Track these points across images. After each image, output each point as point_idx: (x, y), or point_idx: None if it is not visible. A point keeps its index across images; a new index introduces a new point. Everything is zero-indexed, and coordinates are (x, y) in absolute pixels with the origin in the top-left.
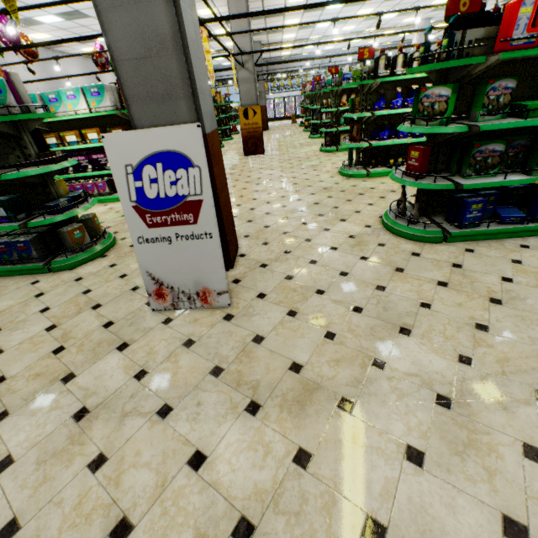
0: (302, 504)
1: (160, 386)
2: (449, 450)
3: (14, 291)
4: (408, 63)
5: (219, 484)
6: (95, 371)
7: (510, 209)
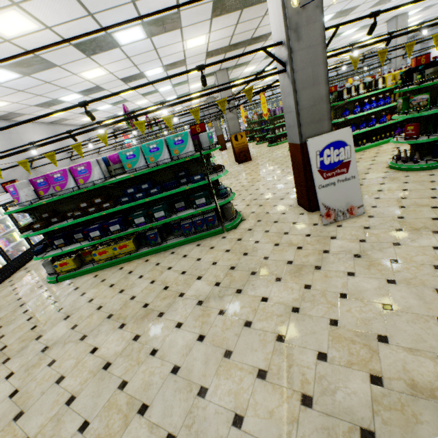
0: None
1: (379, 240)
2: None
3: (218, 243)
4: (357, 90)
5: None
6: (336, 246)
7: None
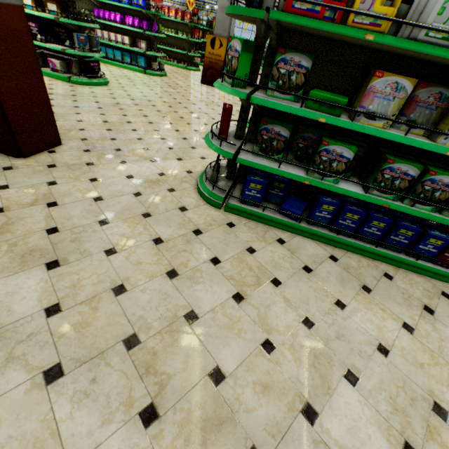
0: None
1: None
2: None
3: None
4: None
5: None
6: None
7: (299, 203)
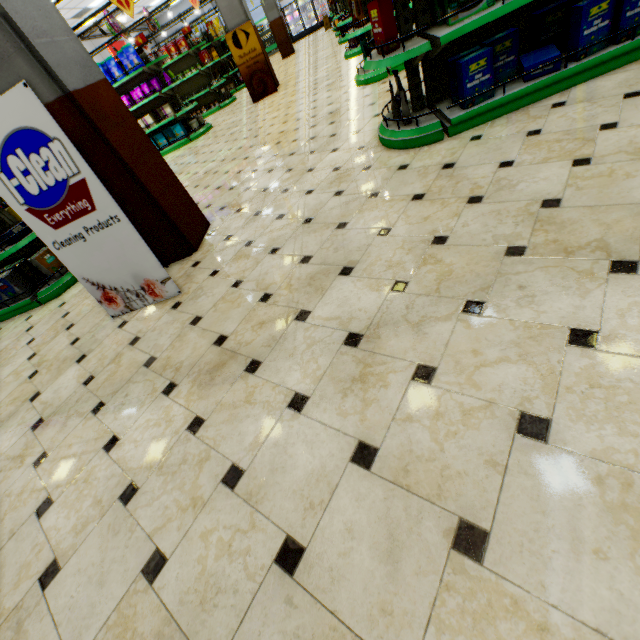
0: (181, 464)
1: (100, 387)
2: (335, 389)
3: (12, 331)
4: None
5: (122, 460)
6: (55, 386)
7: (543, 51)
